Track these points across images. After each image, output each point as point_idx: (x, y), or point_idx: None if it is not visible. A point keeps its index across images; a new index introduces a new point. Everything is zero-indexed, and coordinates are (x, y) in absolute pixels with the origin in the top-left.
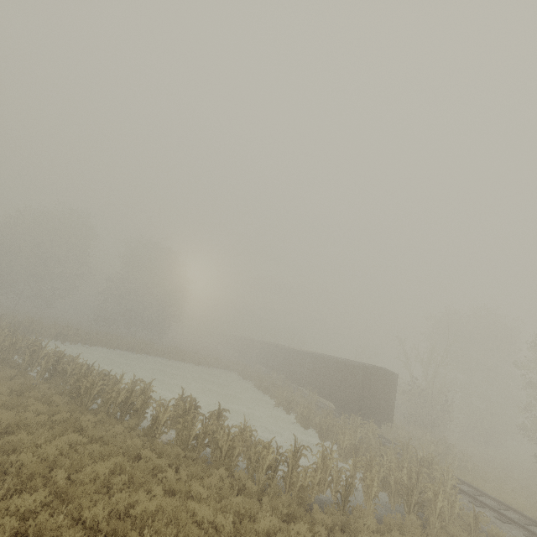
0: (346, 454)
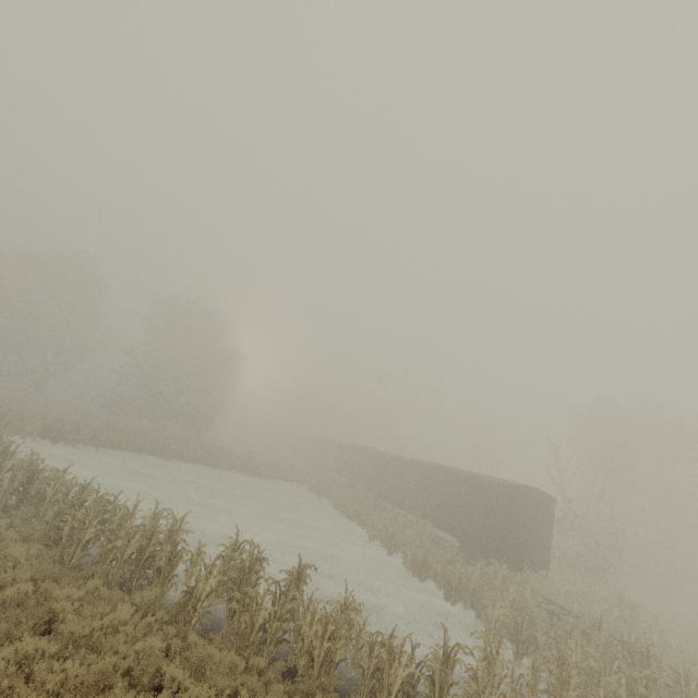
0: (499, 632)
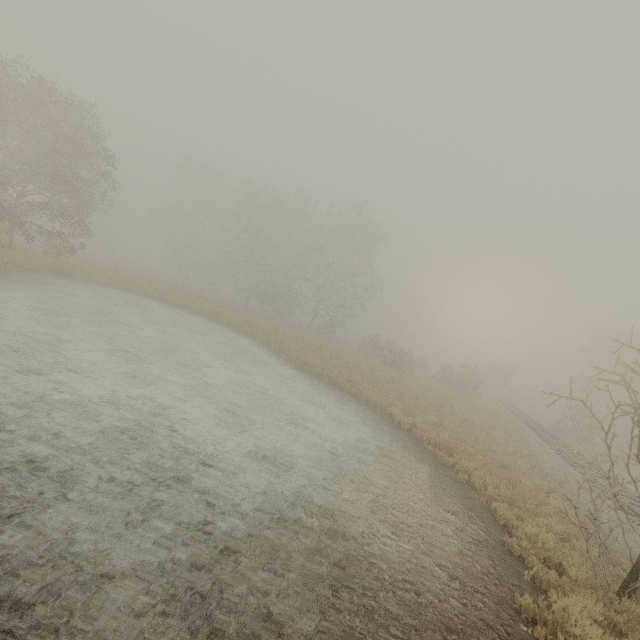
0: None
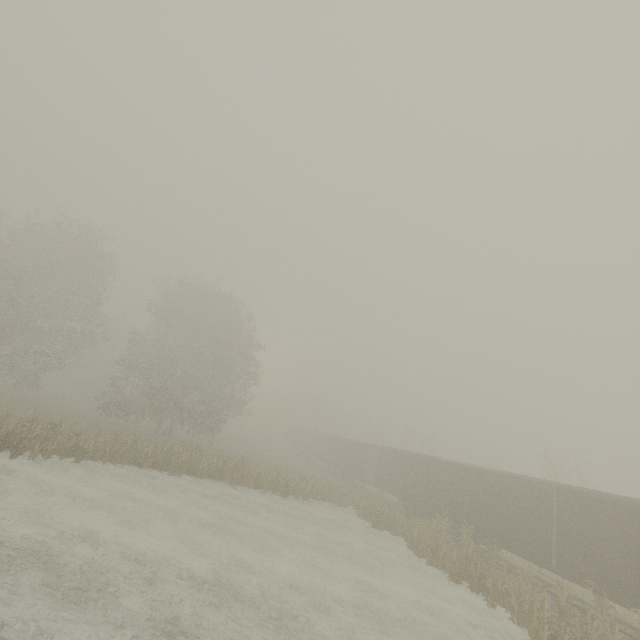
0: None
